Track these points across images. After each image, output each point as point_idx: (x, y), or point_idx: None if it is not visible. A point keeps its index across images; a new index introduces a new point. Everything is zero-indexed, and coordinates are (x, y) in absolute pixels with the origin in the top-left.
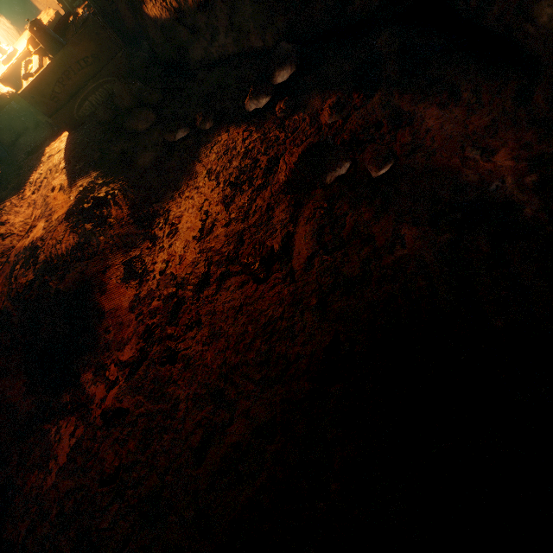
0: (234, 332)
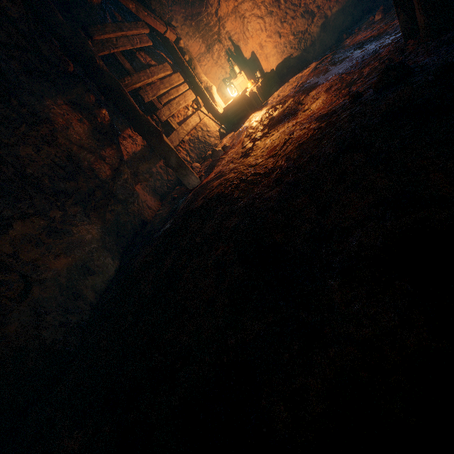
0: None
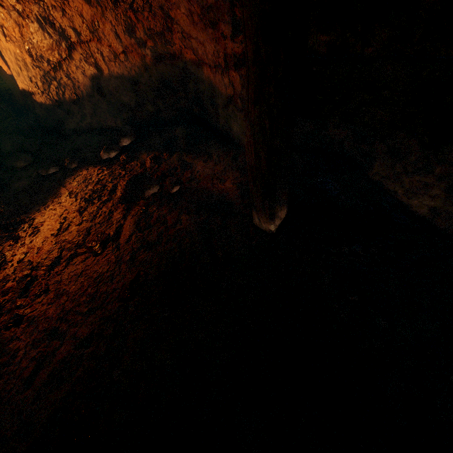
0: (74, 290)
